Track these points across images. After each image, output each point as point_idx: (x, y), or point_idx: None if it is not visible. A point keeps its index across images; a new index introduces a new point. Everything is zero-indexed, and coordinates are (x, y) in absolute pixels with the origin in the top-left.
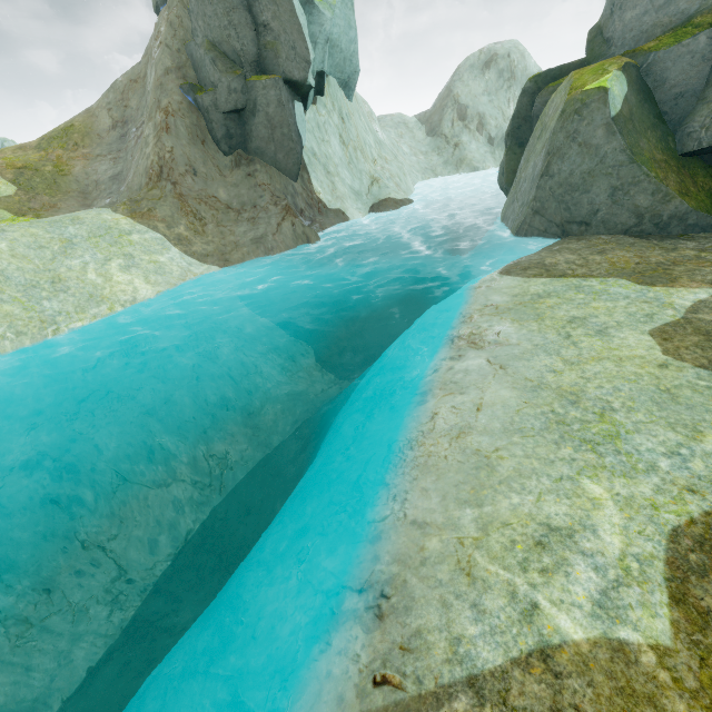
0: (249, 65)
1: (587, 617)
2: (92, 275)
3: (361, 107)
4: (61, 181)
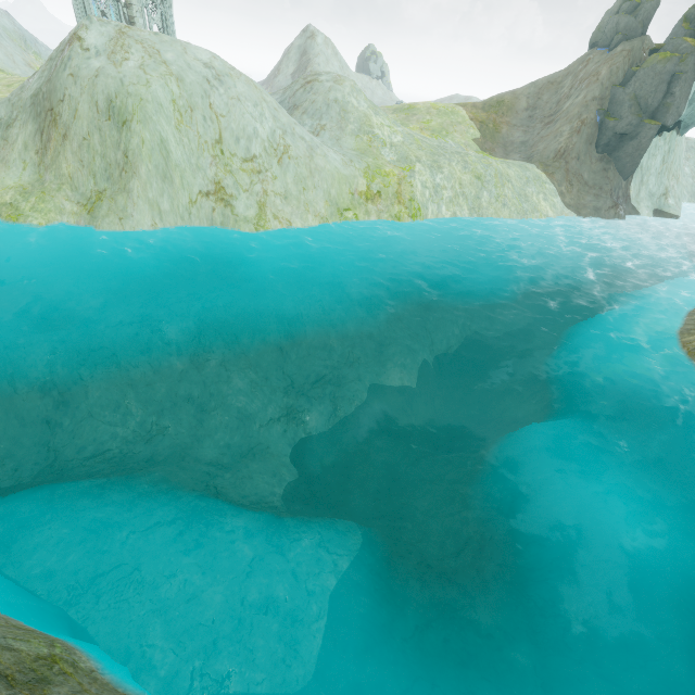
0: (648, 113)
1: None
2: (535, 198)
3: (682, 139)
4: (496, 136)
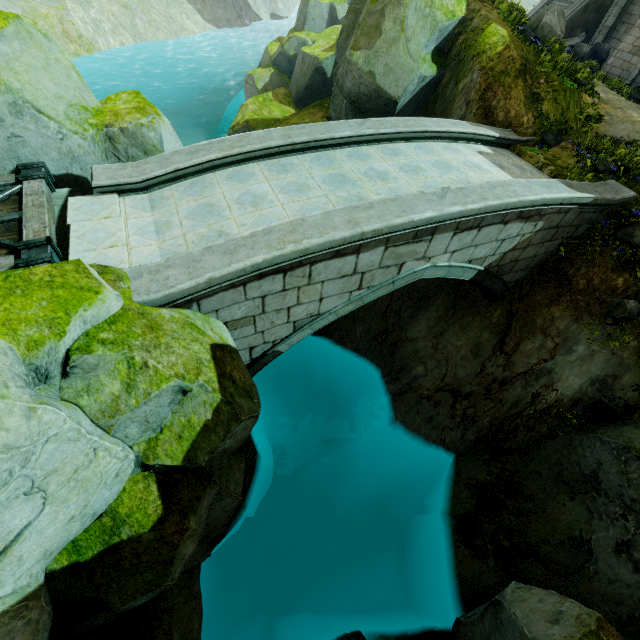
0: None
1: None
2: (180, 19)
3: None
4: None
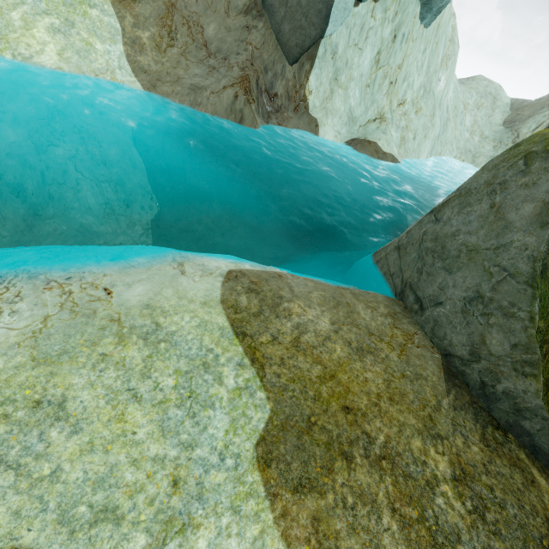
0: None
1: None
2: (17, 15)
3: (437, 41)
4: None
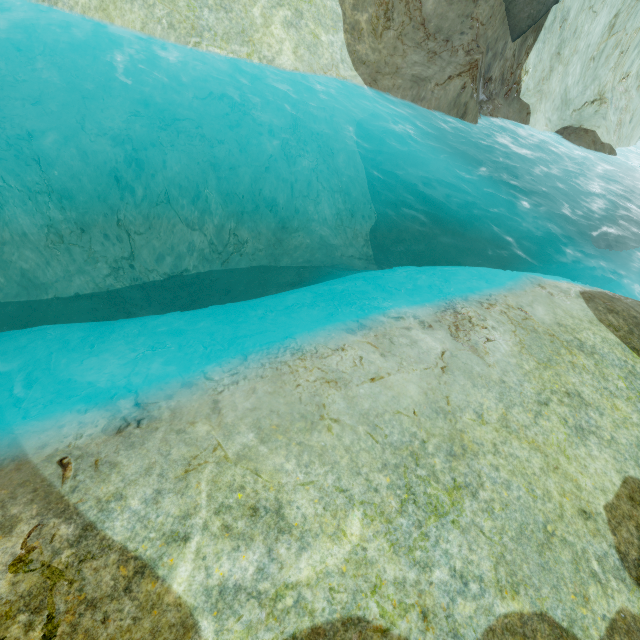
0: None
1: (202, 587)
2: (258, 11)
3: None
4: None
